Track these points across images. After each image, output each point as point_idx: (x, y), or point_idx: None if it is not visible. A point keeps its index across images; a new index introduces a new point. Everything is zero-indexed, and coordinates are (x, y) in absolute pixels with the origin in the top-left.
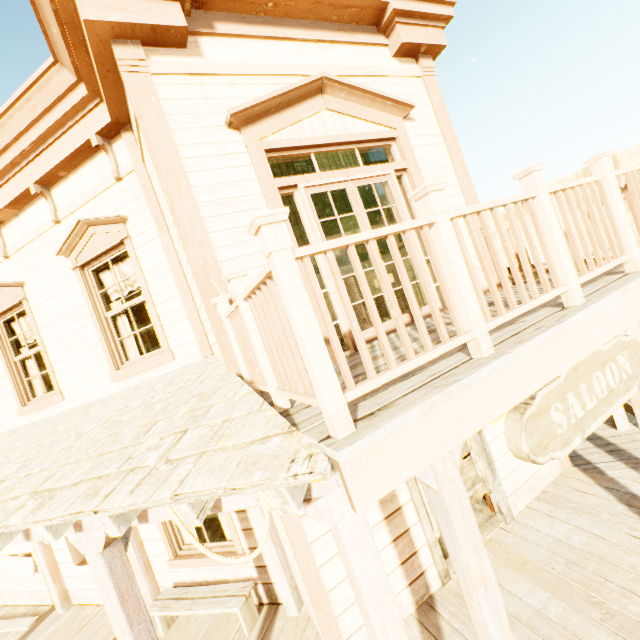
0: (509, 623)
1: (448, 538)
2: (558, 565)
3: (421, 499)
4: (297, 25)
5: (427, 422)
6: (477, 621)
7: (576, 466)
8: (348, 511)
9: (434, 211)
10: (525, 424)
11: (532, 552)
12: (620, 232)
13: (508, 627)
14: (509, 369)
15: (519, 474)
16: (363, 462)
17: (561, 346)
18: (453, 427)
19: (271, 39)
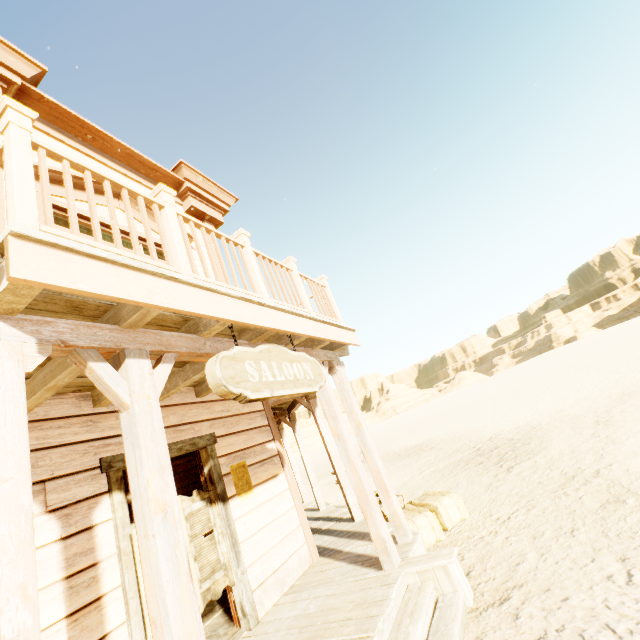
0: (189, 567)
1: (133, 467)
2: (292, 636)
3: (137, 584)
4: (110, 159)
5: (117, 272)
6: (150, 575)
7: (323, 555)
8: (1, 366)
9: (164, 200)
10: (221, 358)
11: (270, 639)
12: (303, 300)
13: (187, 572)
14: (203, 293)
15: (267, 562)
16: (37, 252)
17: (249, 310)
18: (142, 290)
19: (84, 154)
